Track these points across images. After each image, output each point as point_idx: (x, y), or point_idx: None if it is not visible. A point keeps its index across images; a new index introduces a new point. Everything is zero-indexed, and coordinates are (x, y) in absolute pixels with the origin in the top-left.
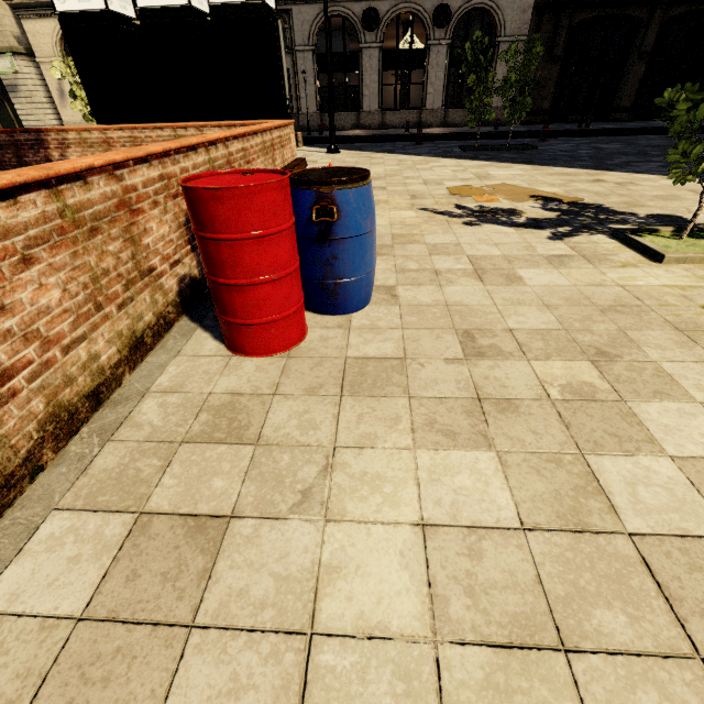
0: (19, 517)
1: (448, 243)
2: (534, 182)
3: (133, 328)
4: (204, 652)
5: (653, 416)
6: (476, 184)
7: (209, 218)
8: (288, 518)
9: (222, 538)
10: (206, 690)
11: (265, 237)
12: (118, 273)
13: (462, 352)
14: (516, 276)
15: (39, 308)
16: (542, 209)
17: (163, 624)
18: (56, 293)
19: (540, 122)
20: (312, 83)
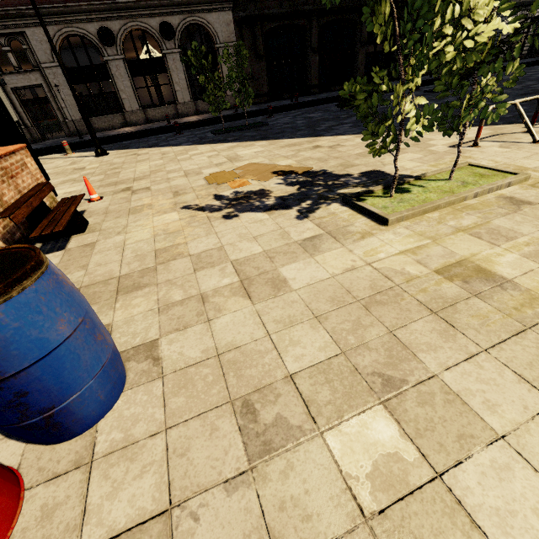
0: None
1: (211, 249)
2: (272, 156)
3: None
4: None
5: (478, 495)
6: (229, 167)
7: None
8: None
9: None
10: None
11: None
12: None
13: (245, 453)
14: (280, 279)
15: None
16: (285, 185)
17: None
18: None
19: (266, 101)
20: (70, 93)
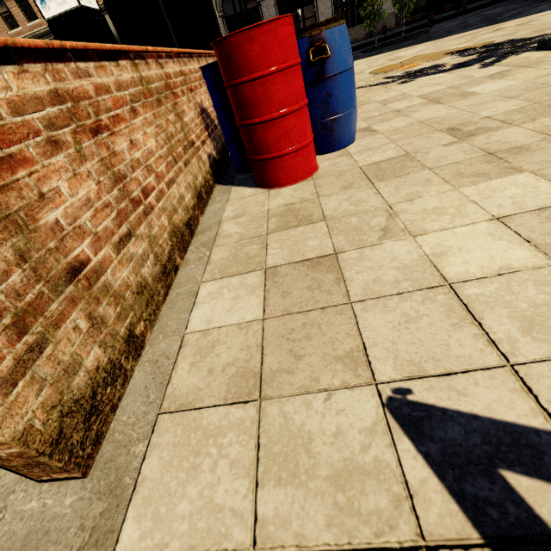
0: (180, 291)
1: (394, 96)
2: (441, 47)
3: (195, 183)
4: (370, 311)
5: None
6: (392, 63)
7: (244, 61)
8: (381, 243)
9: (338, 263)
10: (387, 325)
11: (287, 69)
12: (178, 139)
13: (455, 138)
14: (468, 93)
15: (148, 149)
16: (461, 57)
17: (327, 307)
18: (153, 141)
19: (420, 19)
20: None
